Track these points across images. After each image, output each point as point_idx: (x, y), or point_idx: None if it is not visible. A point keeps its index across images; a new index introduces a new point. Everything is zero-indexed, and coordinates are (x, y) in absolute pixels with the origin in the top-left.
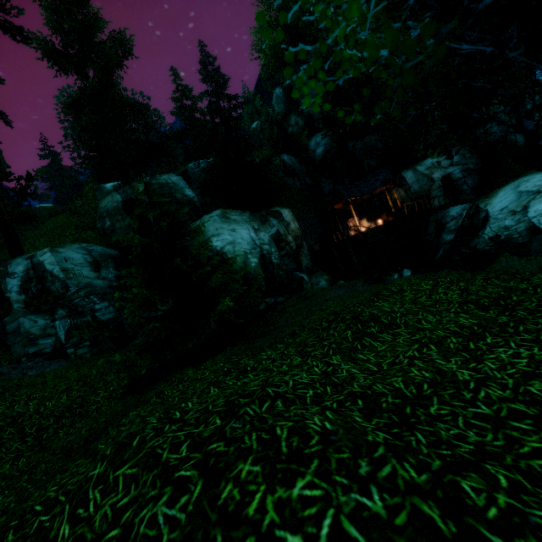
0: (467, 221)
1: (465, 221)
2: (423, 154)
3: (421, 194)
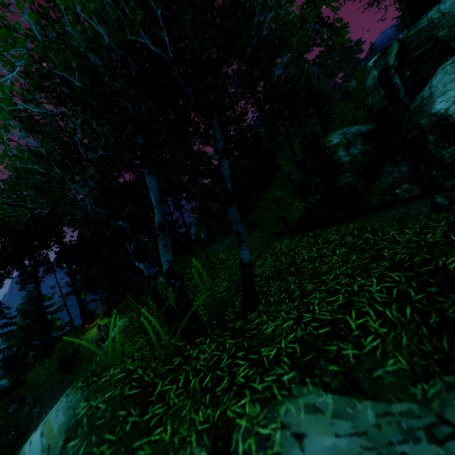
0: None
1: None
2: None
3: None
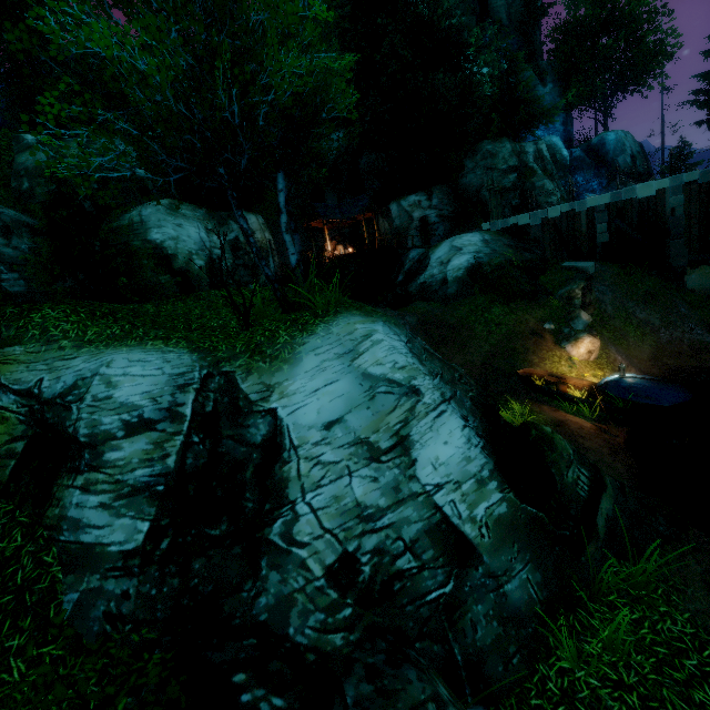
0: (416, 265)
1: (415, 265)
2: (417, 189)
3: (401, 231)
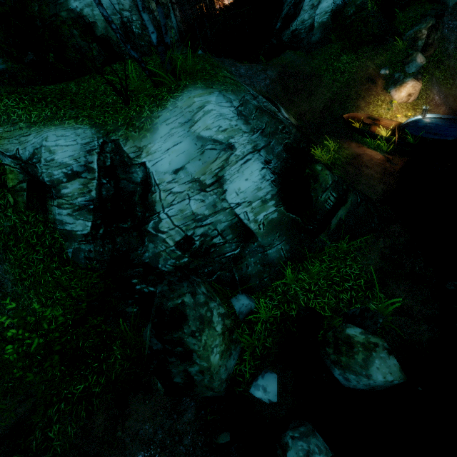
0: (292, 10)
1: (291, 9)
2: None
3: None
